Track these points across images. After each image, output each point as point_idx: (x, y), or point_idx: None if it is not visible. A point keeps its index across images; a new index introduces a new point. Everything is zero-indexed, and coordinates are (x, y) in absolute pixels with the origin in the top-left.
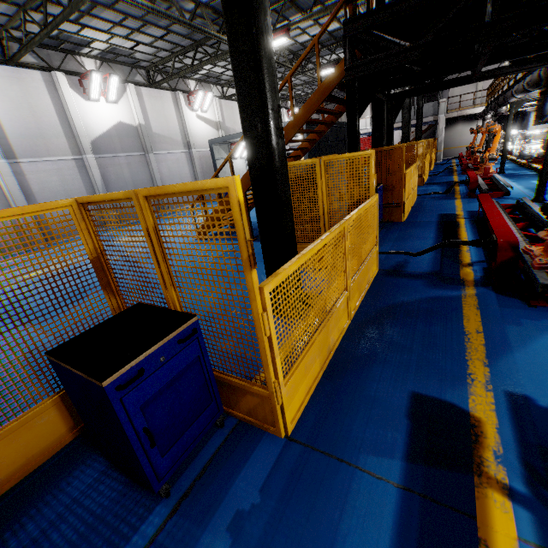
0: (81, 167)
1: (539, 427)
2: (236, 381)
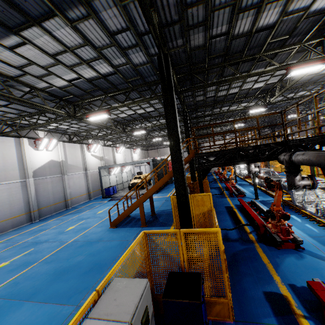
0: (24, 185)
1: (301, 294)
2: (212, 299)
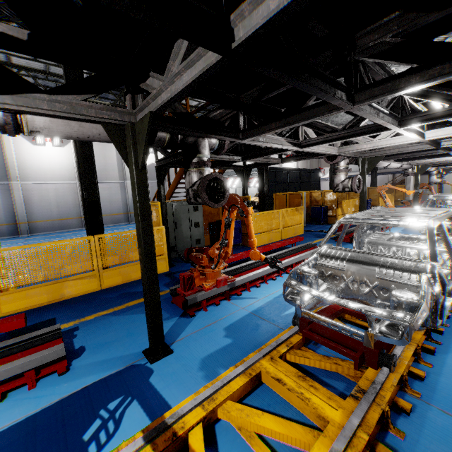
0: (123, 187)
1: None
2: None
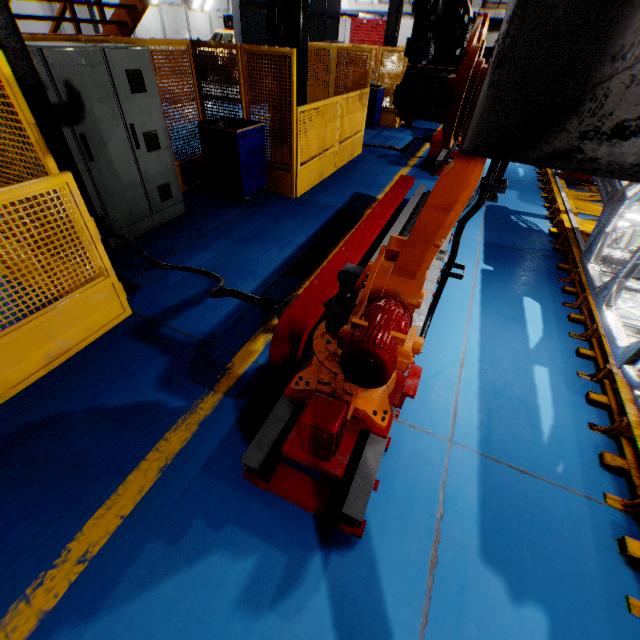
0: None
1: None
2: None
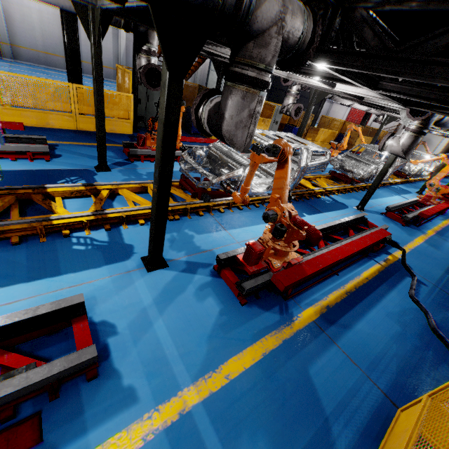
0: (115, 35)
1: None
2: None
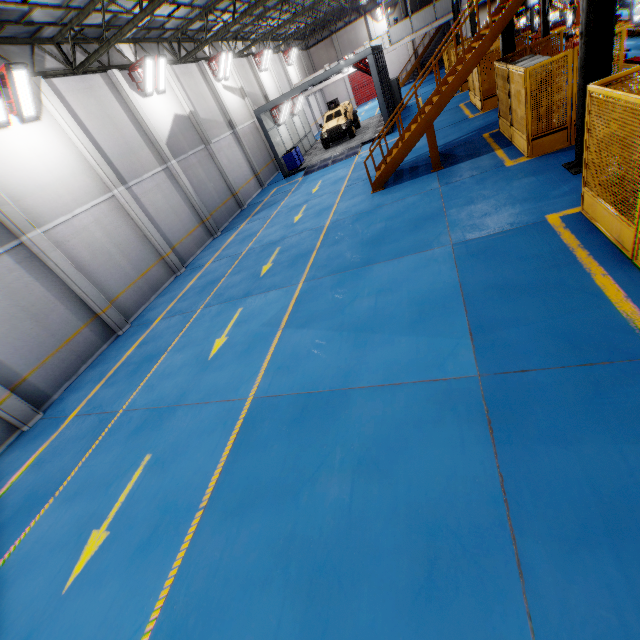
0: (170, 177)
1: None
2: None
